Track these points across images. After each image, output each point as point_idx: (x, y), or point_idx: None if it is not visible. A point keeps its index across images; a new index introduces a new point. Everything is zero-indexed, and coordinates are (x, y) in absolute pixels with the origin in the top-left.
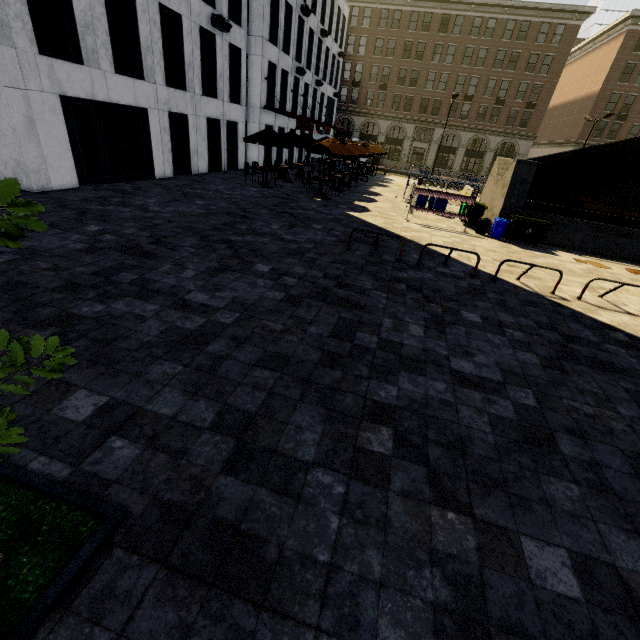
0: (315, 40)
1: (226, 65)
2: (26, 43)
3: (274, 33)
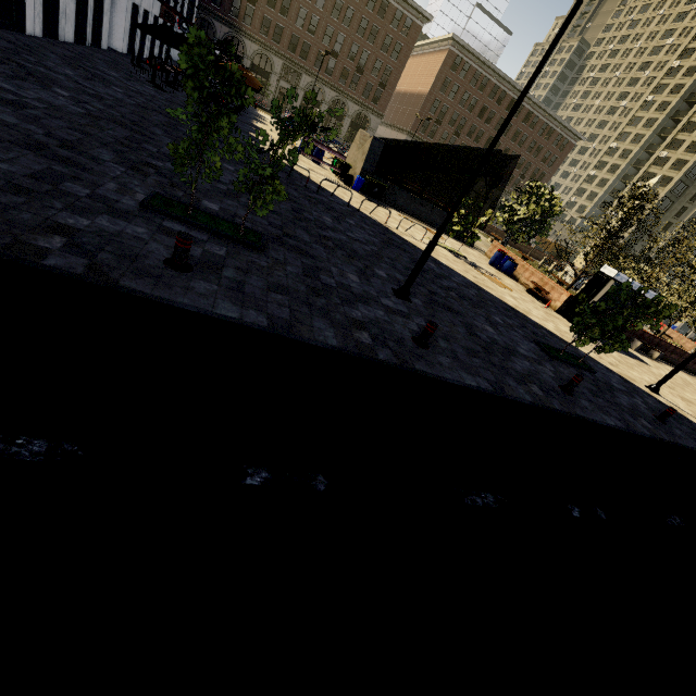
0: None
1: None
2: None
3: None
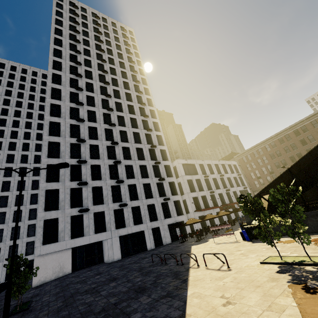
0: (218, 179)
1: (173, 207)
2: (113, 228)
3: (194, 189)
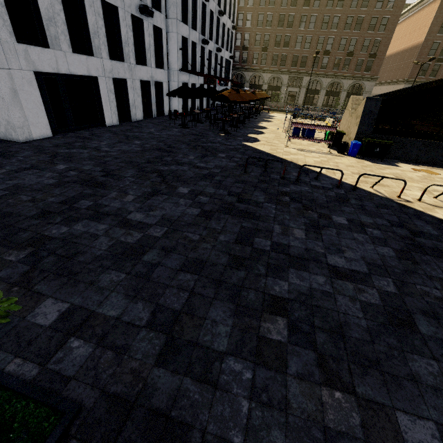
0: (214, 18)
1: (152, 41)
2: (7, 35)
3: (185, 15)
